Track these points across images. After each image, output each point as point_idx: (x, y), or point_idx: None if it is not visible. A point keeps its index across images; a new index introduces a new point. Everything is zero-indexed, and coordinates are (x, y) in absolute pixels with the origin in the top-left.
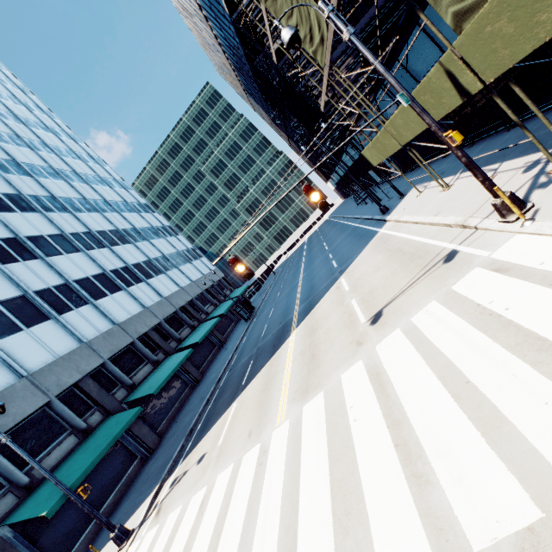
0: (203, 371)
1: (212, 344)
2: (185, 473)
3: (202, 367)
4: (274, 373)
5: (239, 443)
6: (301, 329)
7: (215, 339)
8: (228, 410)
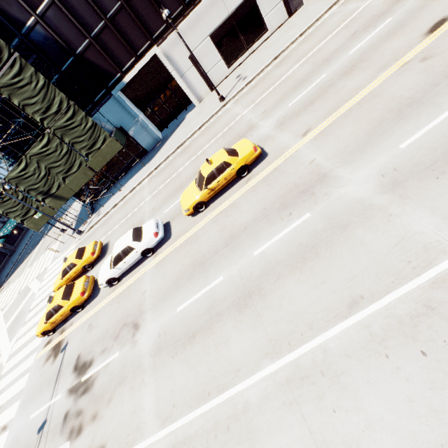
0: (17, 245)
1: (21, 229)
2: (4, 287)
3: (16, 244)
4: (31, 257)
5: (17, 278)
6: (43, 241)
7: (23, 226)
8: (19, 268)
